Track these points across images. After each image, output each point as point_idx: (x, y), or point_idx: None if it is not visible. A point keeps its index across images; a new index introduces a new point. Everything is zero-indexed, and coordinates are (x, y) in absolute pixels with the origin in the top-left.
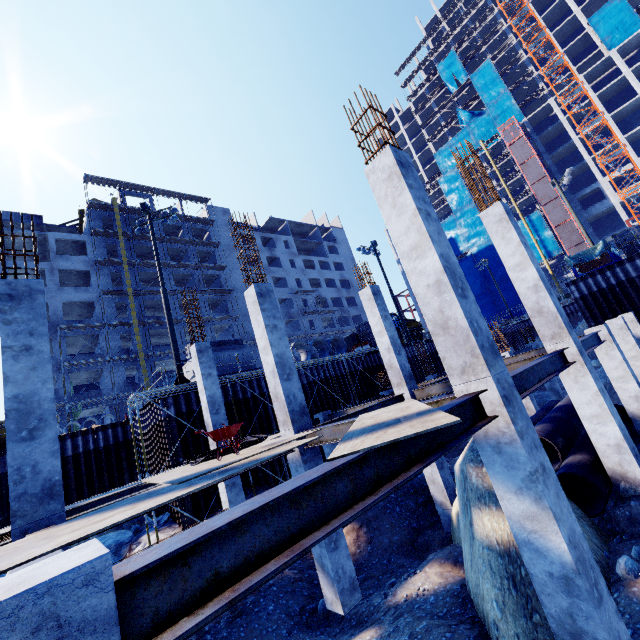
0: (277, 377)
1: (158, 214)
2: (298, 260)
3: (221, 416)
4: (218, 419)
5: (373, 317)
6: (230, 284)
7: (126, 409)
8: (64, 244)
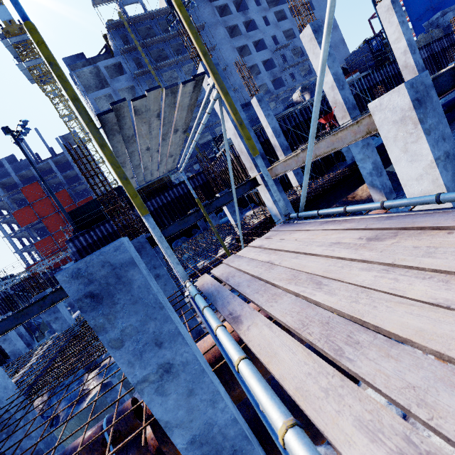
0: (336, 89)
1: (152, 15)
2: (270, 15)
3: (282, 138)
4: (280, 140)
5: (390, 27)
6: (222, 62)
7: (192, 170)
8: (109, 70)
